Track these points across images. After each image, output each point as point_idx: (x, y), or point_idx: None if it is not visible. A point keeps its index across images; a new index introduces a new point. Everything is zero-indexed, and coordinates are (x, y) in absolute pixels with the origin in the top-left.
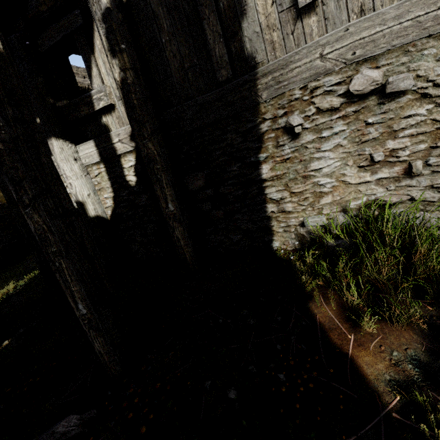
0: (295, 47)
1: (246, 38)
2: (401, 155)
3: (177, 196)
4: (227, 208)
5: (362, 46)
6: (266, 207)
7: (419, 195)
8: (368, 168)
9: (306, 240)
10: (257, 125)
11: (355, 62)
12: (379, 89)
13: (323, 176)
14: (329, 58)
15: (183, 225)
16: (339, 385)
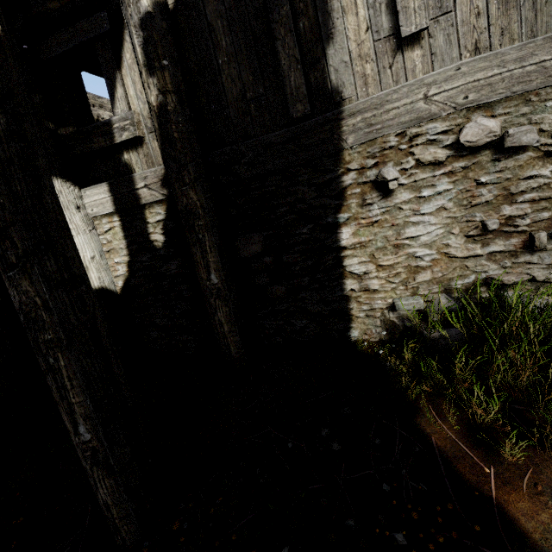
0: (393, 84)
1: (331, 68)
2: (519, 224)
3: (224, 264)
4: (290, 283)
5: (476, 89)
6: (344, 283)
7: (540, 275)
8: (479, 239)
9: (397, 328)
10: (338, 176)
11: (467, 108)
12: (495, 142)
13: (421, 246)
14: (435, 101)
15: (230, 305)
16: (491, 550)
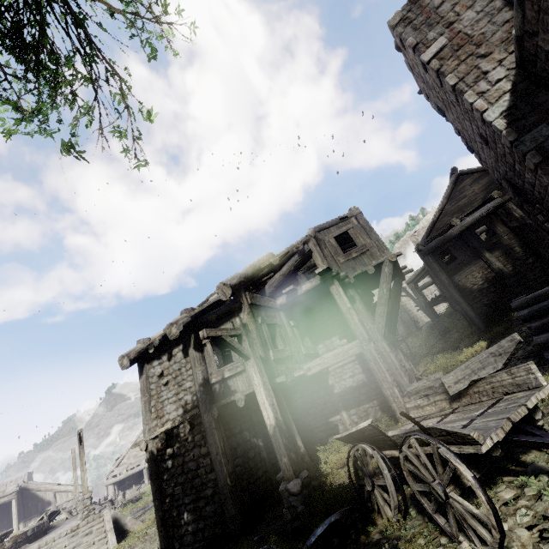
0: None
1: None
2: None
3: None
4: None
5: None
6: None
7: None
8: None
9: None
10: None
11: None
12: None
13: None
14: None
15: None
16: None
